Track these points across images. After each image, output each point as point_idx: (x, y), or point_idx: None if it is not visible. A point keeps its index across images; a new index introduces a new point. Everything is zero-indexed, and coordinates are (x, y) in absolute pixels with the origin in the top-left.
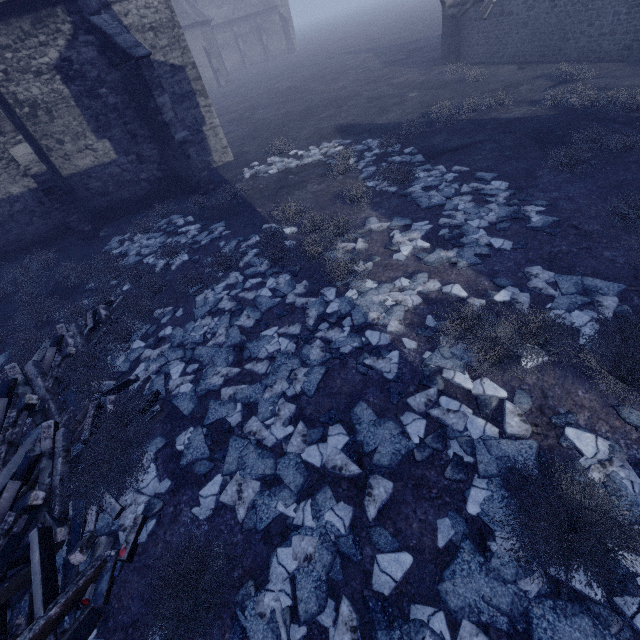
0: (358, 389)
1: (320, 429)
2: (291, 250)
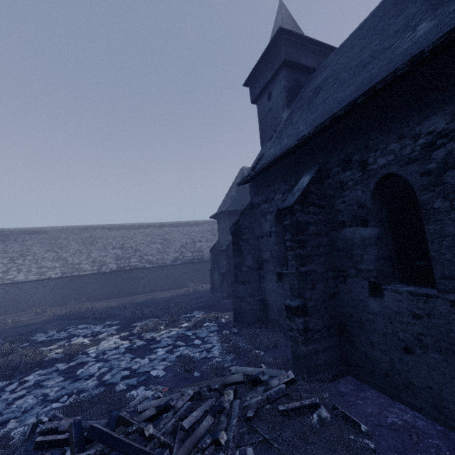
0: (143, 349)
1: (152, 353)
2: (24, 362)
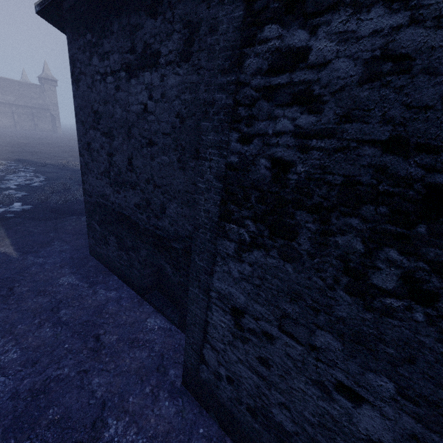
0: None
1: None
2: None
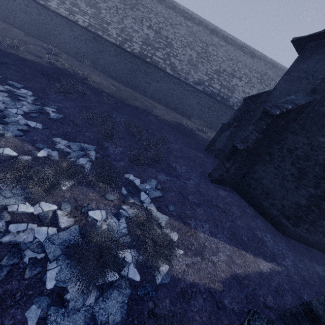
0: None
1: None
2: None
